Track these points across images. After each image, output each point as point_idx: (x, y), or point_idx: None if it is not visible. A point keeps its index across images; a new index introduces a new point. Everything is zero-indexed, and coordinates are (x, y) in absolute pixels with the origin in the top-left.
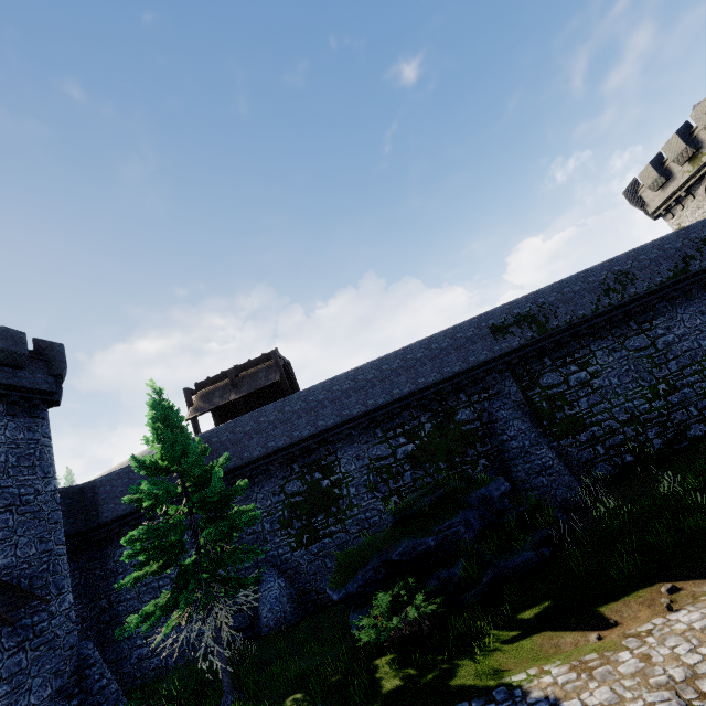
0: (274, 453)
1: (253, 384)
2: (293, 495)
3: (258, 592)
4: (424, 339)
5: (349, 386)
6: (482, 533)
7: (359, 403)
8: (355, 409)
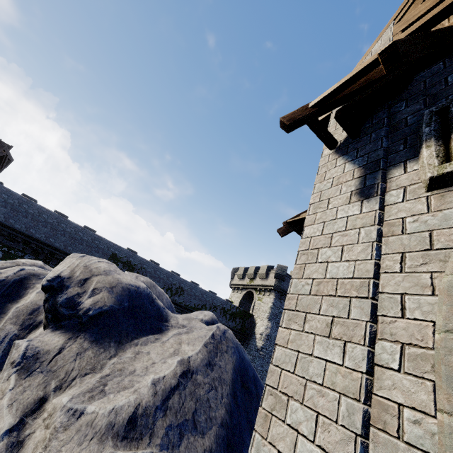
0: None
1: None
2: None
3: None
4: (81, 226)
5: (13, 203)
6: None
7: (5, 215)
8: None
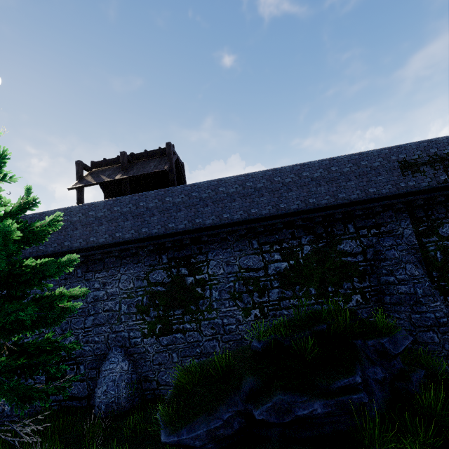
0: (145, 240)
1: (141, 169)
2: (156, 284)
3: (100, 369)
4: (325, 159)
5: (235, 190)
6: (388, 407)
7: (241, 209)
8: (237, 215)
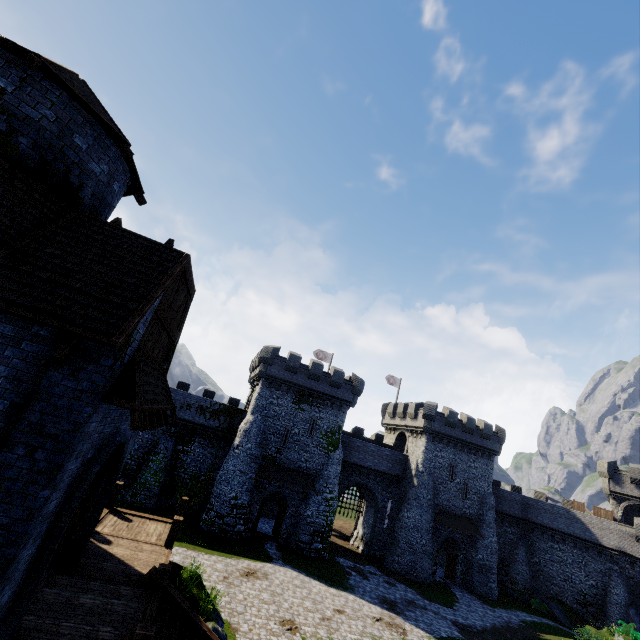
0: None
1: None
2: None
3: None
4: None
5: None
6: None
7: None
8: None
